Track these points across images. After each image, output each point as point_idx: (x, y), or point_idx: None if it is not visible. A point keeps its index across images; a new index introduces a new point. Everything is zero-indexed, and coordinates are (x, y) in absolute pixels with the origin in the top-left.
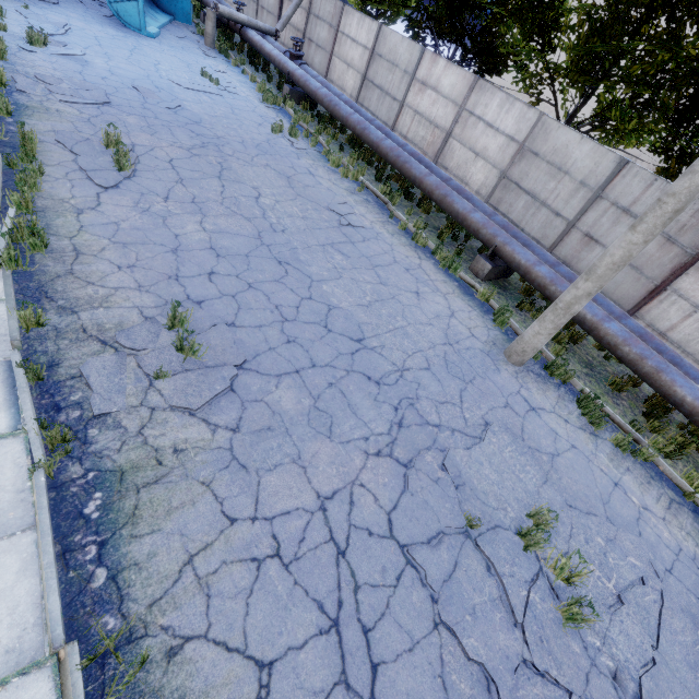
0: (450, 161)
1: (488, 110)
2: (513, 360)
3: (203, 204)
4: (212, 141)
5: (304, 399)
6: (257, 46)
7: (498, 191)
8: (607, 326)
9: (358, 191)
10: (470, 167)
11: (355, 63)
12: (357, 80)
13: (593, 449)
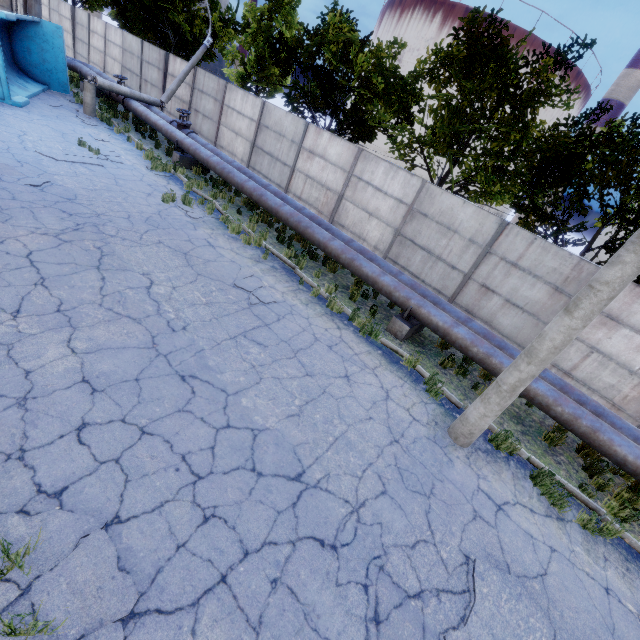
0: (346, 219)
1: (375, 177)
2: (461, 443)
3: (74, 311)
4: (89, 220)
5: (239, 638)
6: (142, 116)
7: (395, 247)
8: (535, 386)
9: (263, 258)
10: (365, 225)
11: (243, 133)
12: (247, 147)
13: (568, 543)
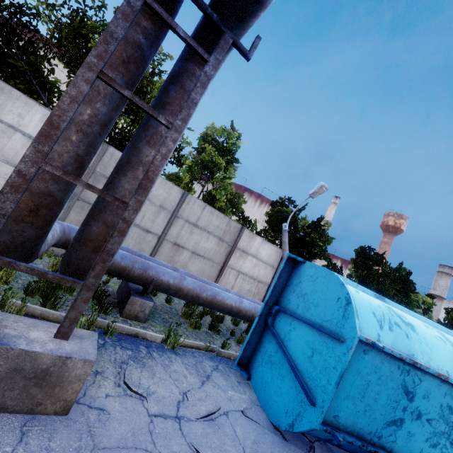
0: None
1: None
2: None
3: None
4: None
5: None
6: None
7: None
8: None
9: None
10: None
11: None
12: None
13: None
